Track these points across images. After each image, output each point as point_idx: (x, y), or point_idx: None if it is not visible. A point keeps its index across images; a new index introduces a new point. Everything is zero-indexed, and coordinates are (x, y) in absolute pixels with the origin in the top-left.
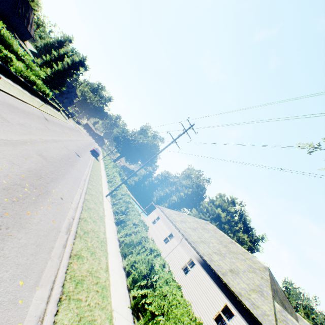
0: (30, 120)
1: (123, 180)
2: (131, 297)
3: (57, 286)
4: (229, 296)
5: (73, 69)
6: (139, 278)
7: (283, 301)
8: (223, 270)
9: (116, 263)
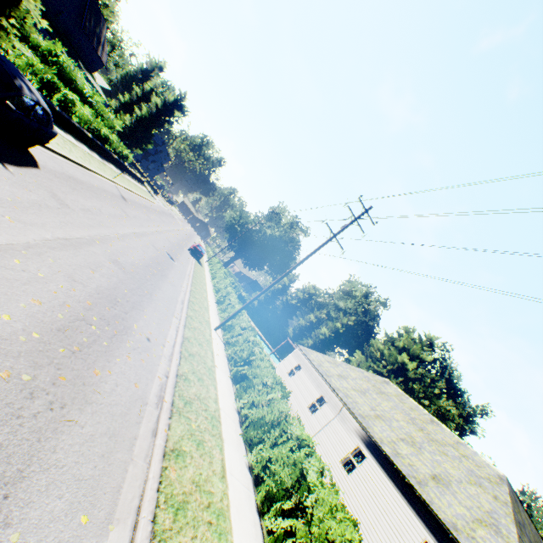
0: (100, 201)
1: (239, 297)
2: (265, 529)
3: (143, 522)
4: (432, 527)
5: (165, 115)
6: (278, 494)
7: None
8: (419, 475)
9: (236, 459)
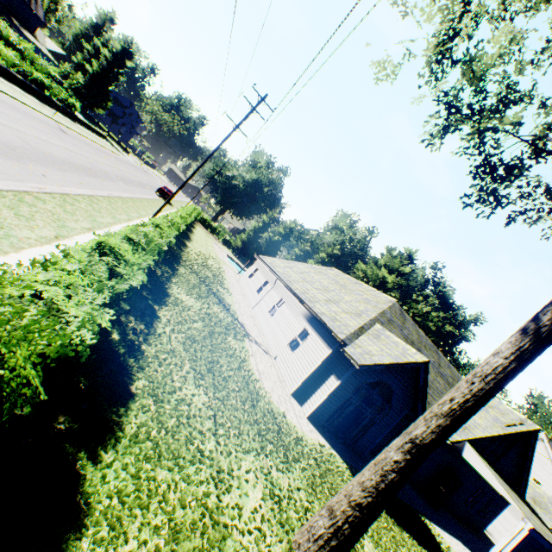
0: (24, 118)
1: (225, 242)
2: None
3: None
4: (310, 319)
5: (117, 67)
6: None
7: (417, 343)
8: (315, 299)
9: None
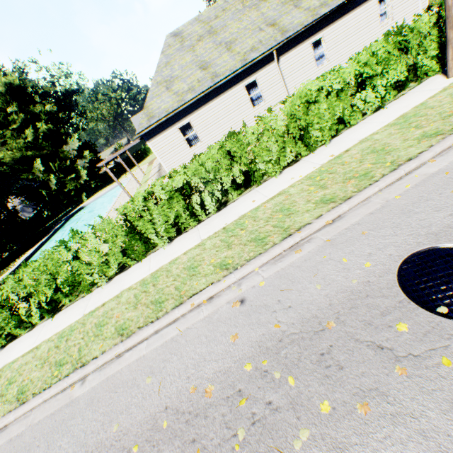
0: None
1: None
2: None
3: None
4: None
5: None
6: None
7: None
8: None
9: None
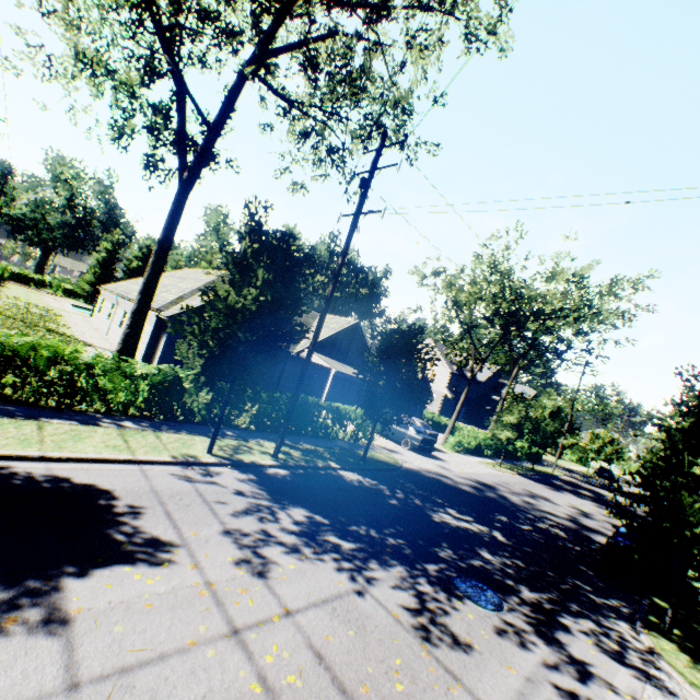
0: None
1: (67, 293)
2: None
3: None
4: None
5: None
6: None
7: None
8: None
9: None
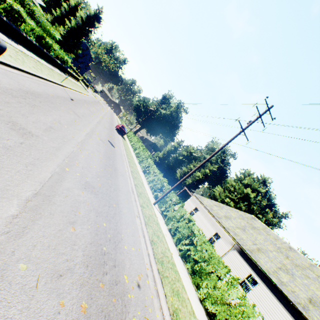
0: (57, 110)
1: None
2: None
3: None
4: None
5: (88, 26)
6: None
7: None
8: (301, 301)
9: None
